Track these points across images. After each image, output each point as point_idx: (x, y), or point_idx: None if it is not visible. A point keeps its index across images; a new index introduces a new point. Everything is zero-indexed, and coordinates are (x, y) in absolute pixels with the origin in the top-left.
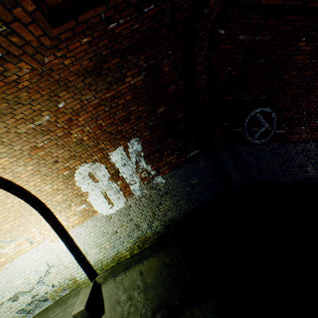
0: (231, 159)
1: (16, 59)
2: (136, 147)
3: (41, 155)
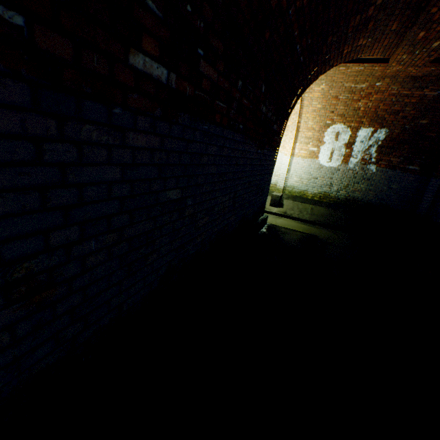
0: (436, 190)
1: (402, 65)
2: (380, 136)
3: (331, 103)
